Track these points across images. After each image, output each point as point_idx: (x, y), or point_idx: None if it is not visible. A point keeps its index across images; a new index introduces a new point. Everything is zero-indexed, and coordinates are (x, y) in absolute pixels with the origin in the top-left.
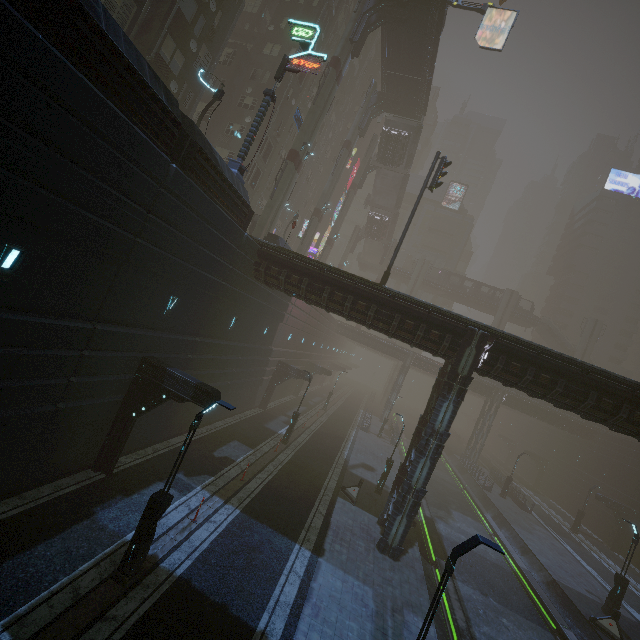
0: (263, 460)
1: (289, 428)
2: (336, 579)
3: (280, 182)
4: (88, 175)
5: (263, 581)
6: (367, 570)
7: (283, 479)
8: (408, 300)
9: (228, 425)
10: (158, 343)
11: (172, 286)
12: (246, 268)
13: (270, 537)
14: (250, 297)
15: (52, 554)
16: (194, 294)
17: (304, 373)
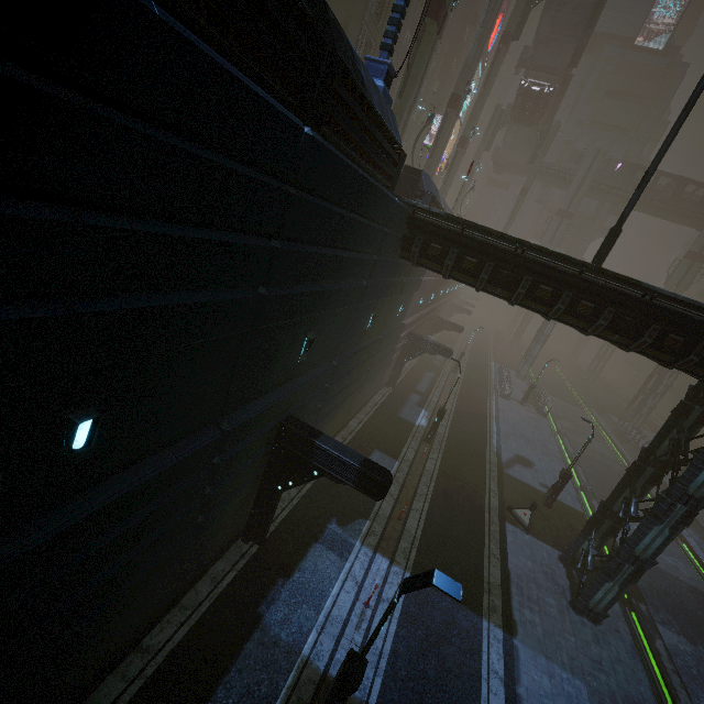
0: (412, 477)
1: (433, 427)
2: (541, 674)
3: (414, 64)
4: (167, 228)
5: (464, 697)
6: (570, 649)
7: (441, 505)
8: (677, 299)
9: (362, 425)
10: (295, 397)
11: (306, 322)
12: (391, 249)
13: (452, 614)
14: (391, 283)
15: (234, 701)
16: (331, 316)
17: (442, 348)
